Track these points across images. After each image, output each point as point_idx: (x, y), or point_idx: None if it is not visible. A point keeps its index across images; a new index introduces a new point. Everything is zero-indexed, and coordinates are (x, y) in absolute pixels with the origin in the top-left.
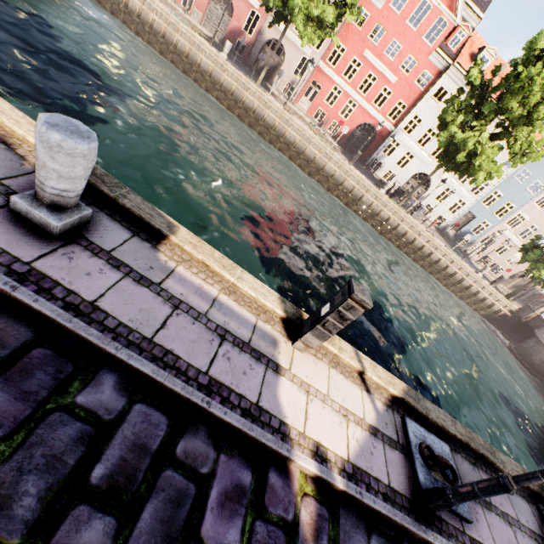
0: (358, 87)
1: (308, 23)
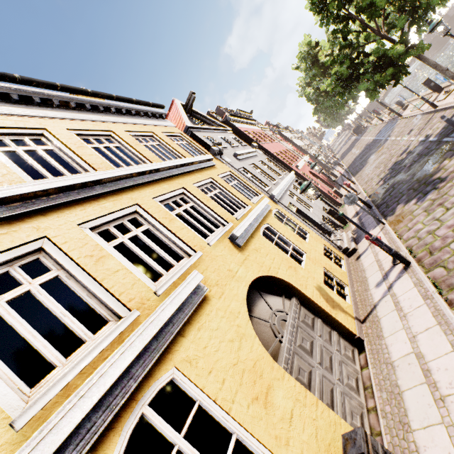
0: None
1: None
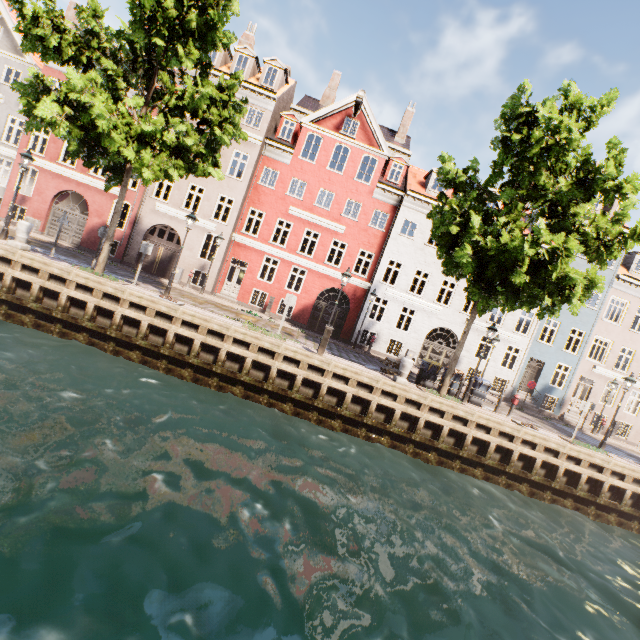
0: (298, 249)
1: (145, 150)
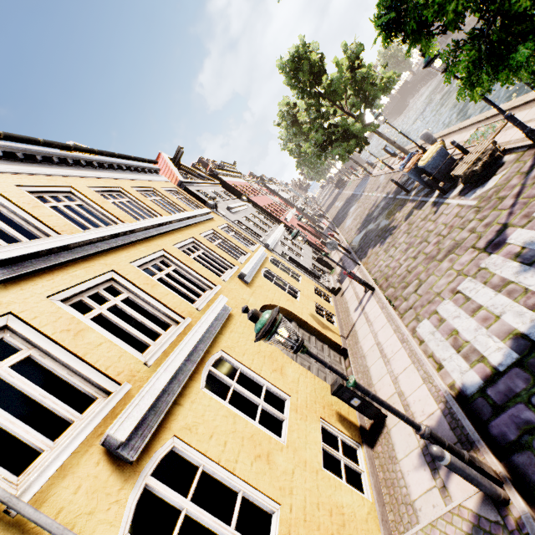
0: None
1: None
